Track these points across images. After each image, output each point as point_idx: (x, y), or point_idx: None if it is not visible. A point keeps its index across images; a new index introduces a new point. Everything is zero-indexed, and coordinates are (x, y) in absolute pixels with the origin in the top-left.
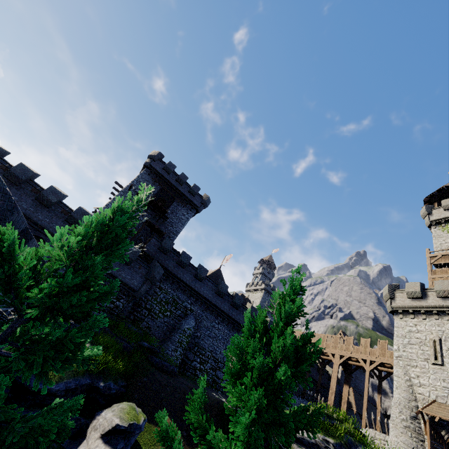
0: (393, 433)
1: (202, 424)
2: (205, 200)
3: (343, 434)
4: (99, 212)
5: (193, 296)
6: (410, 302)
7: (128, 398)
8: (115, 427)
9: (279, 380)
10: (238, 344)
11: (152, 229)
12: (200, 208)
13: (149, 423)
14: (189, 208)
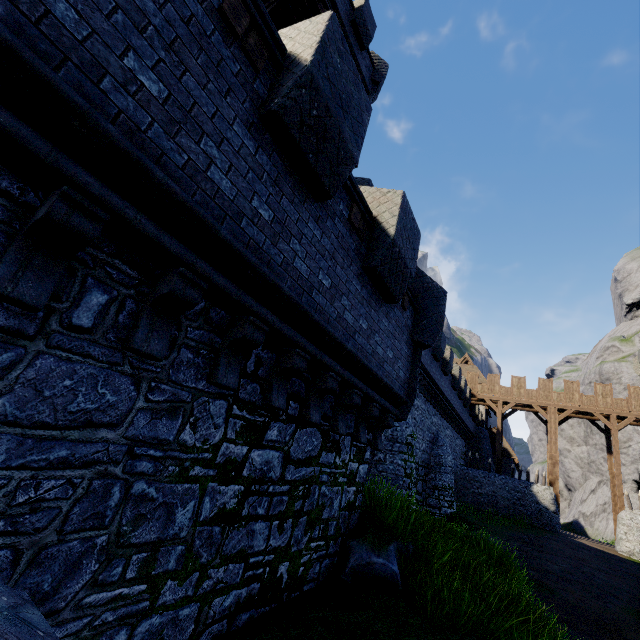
0: None
1: None
2: (384, 75)
3: None
4: None
5: None
6: None
7: None
8: None
9: None
10: None
11: None
12: (371, 99)
13: None
14: None
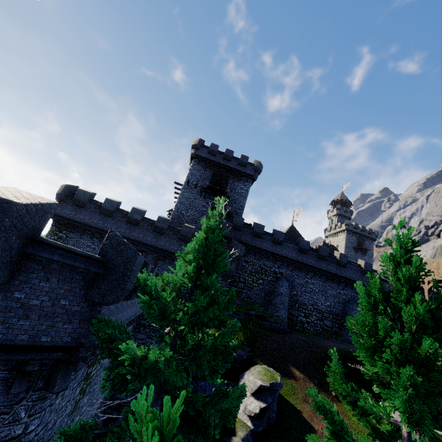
0: None
1: (349, 392)
2: (257, 167)
3: None
4: (172, 213)
5: (277, 260)
6: None
7: (258, 360)
8: (260, 387)
9: (426, 353)
10: (364, 321)
11: None
12: (255, 176)
13: (283, 377)
14: (245, 179)
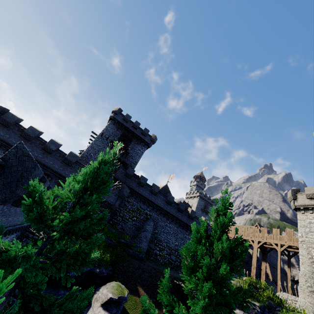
0: (302, 296)
1: (170, 302)
2: (153, 139)
3: (265, 299)
4: (83, 153)
5: (150, 205)
6: (309, 201)
7: (115, 278)
8: (109, 299)
9: (222, 274)
10: (191, 248)
11: (119, 161)
12: (150, 144)
13: (130, 294)
14: (143, 144)
